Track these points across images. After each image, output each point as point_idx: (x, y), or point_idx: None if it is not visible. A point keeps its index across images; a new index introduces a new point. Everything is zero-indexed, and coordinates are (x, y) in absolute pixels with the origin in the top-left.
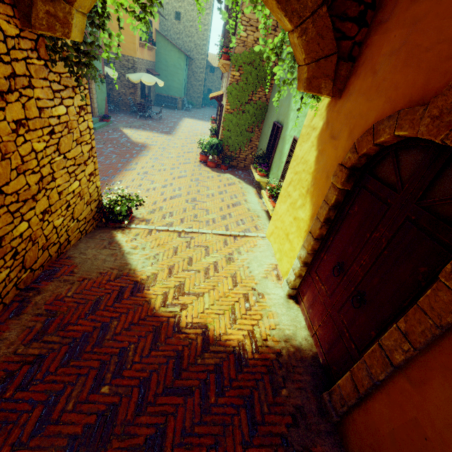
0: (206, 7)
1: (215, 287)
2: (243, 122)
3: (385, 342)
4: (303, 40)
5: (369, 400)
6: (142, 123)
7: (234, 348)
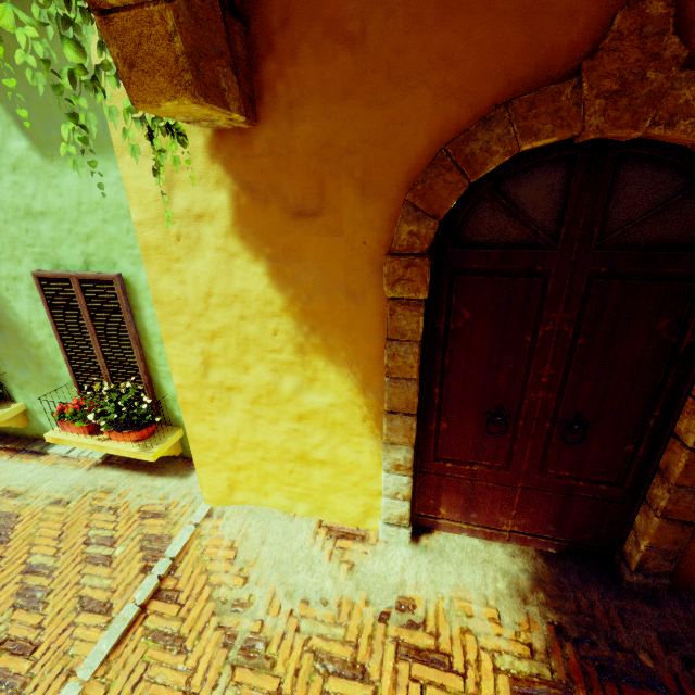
0: None
1: None
2: None
3: None
4: None
5: None
6: None
7: None
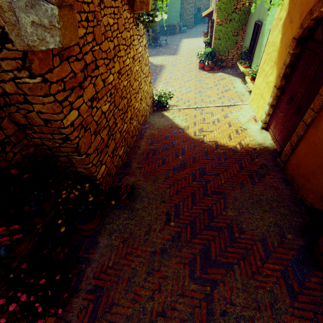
0: None
1: (219, 128)
2: (230, 29)
3: (305, 118)
4: None
5: (297, 148)
6: (156, 51)
7: (231, 148)
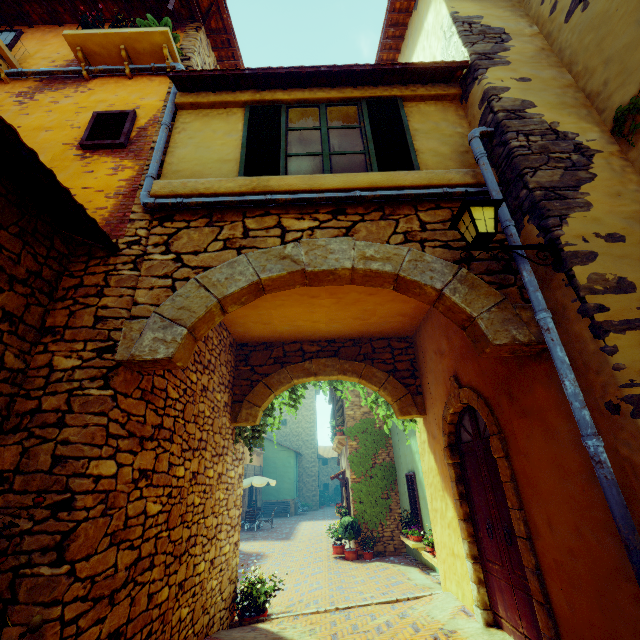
0: (310, 409)
1: (393, 637)
2: (374, 488)
3: (516, 528)
4: (386, 392)
5: (551, 604)
6: (251, 534)
7: None
